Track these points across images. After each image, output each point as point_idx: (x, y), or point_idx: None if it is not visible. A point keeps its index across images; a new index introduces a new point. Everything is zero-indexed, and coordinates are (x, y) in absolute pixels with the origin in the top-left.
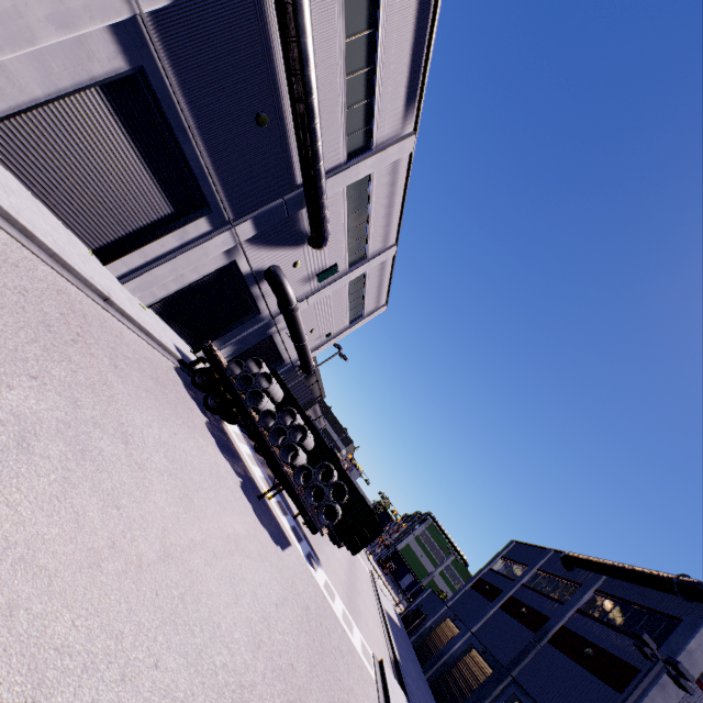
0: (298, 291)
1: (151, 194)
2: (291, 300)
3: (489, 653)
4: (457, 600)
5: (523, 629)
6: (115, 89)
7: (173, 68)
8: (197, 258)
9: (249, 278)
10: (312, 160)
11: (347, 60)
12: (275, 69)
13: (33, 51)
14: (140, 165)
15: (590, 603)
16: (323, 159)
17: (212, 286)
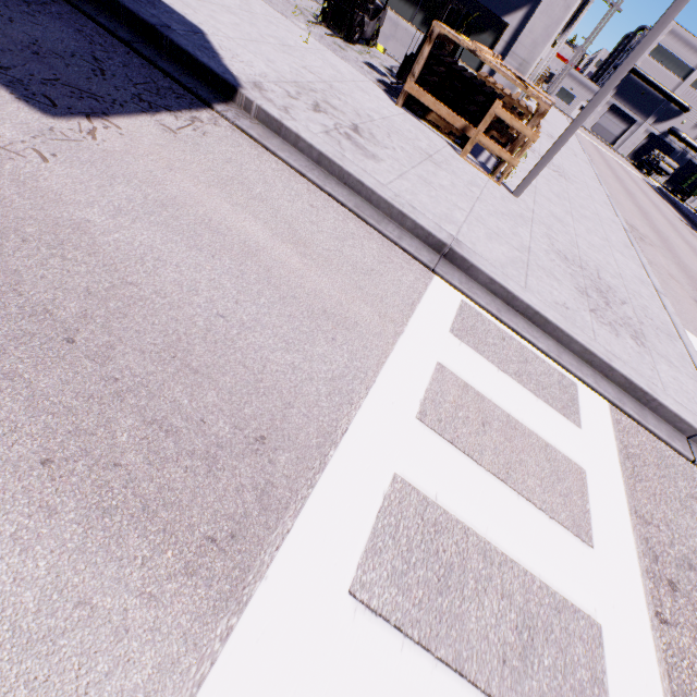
0: (693, 134)
1: (620, 126)
2: (679, 135)
3: None
4: None
5: None
6: (609, 110)
7: (618, 100)
8: (636, 136)
9: (661, 136)
10: (659, 91)
11: (664, 65)
12: (641, 83)
13: (597, 113)
14: (616, 121)
15: None
16: (664, 88)
17: (647, 145)
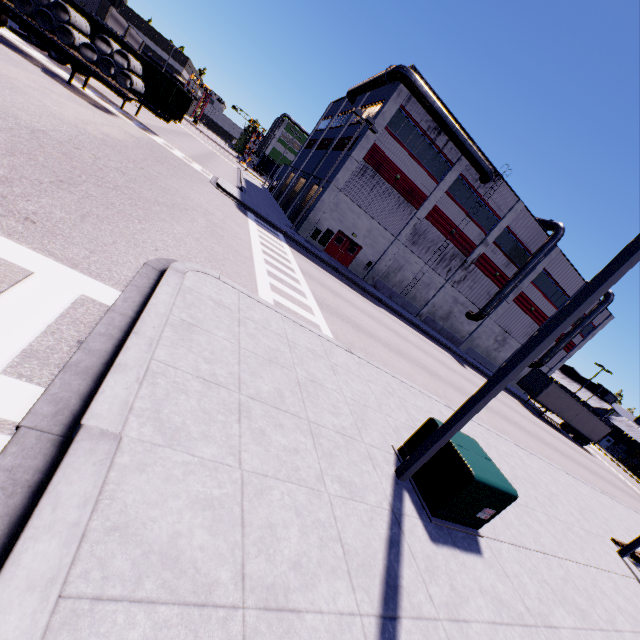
0: None
1: None
2: None
3: (306, 174)
4: (296, 161)
5: (323, 153)
6: None
7: None
8: None
9: None
10: None
11: None
12: None
13: None
14: None
15: (356, 117)
16: None
17: None
